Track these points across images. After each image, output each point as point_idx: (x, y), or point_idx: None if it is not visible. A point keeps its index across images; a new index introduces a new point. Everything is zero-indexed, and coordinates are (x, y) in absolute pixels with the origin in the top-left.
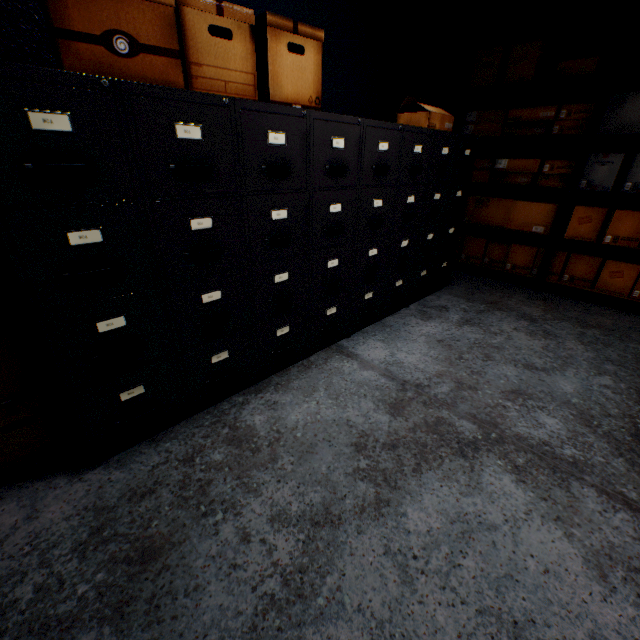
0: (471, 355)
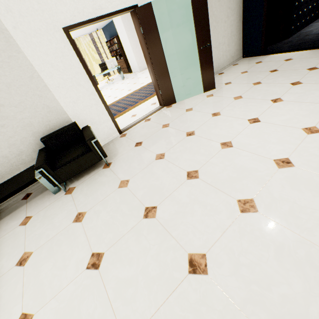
0: None
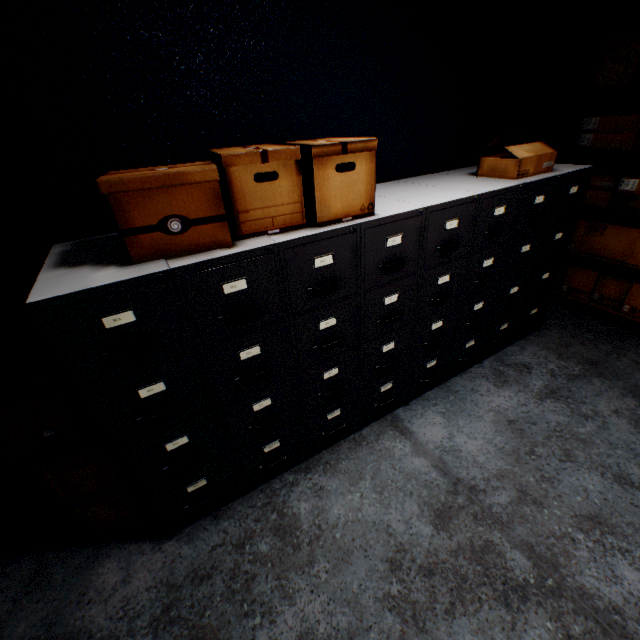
0: (546, 449)
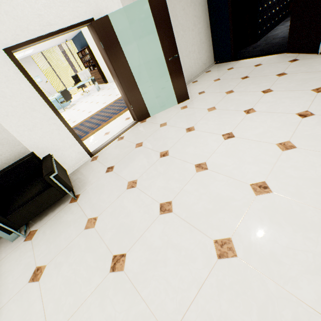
0: None
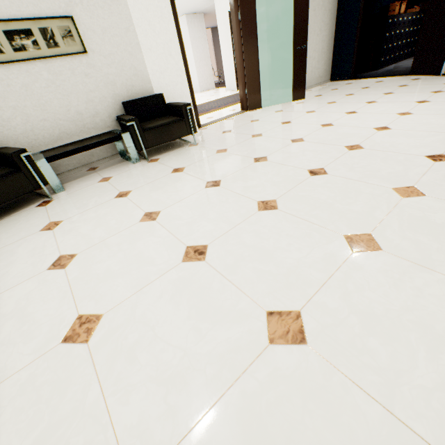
0: None
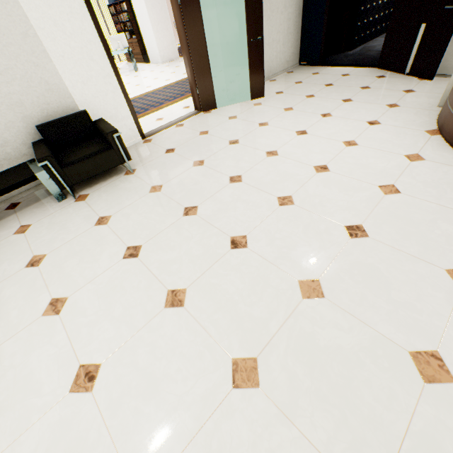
0: None
